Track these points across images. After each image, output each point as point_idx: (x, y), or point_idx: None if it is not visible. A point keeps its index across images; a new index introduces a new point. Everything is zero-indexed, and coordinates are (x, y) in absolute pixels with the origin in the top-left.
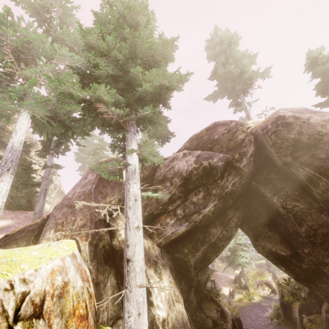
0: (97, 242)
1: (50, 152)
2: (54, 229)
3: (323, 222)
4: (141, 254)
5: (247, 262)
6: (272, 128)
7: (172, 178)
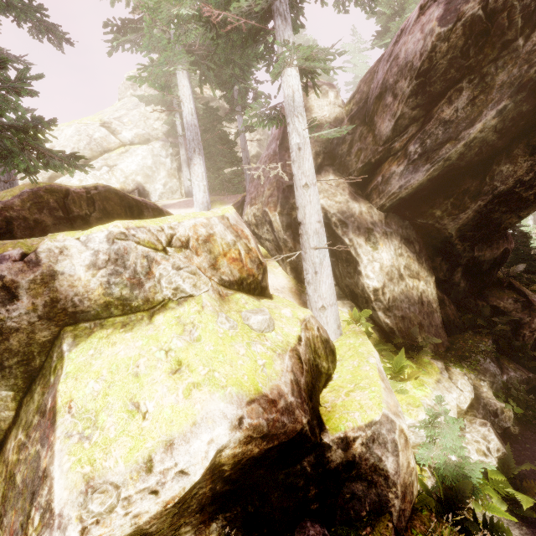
0: (289, 212)
1: (235, 111)
2: (250, 204)
3: None
4: (314, 216)
5: None
6: None
7: (395, 84)
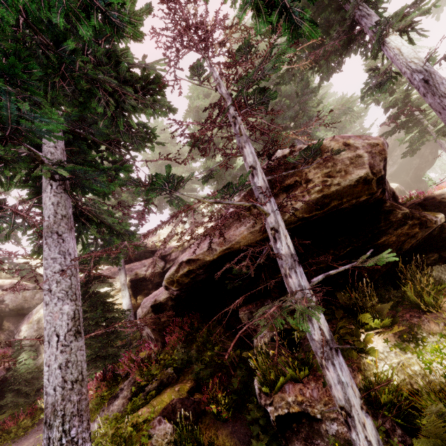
0: None
1: None
2: None
3: None
4: None
5: None
6: None
7: None
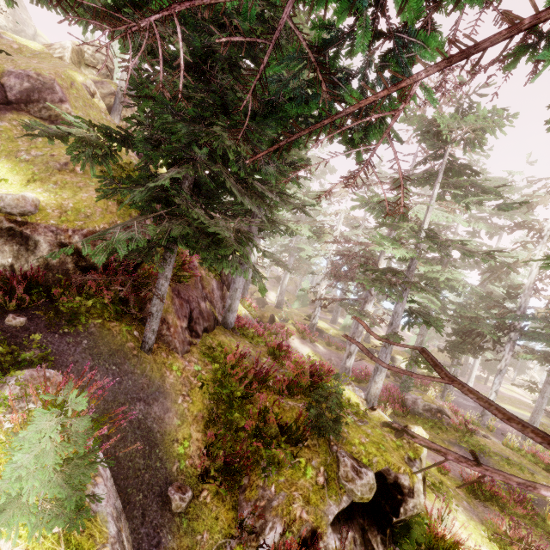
0: None
1: None
2: None
3: None
4: None
5: None
6: None
7: None
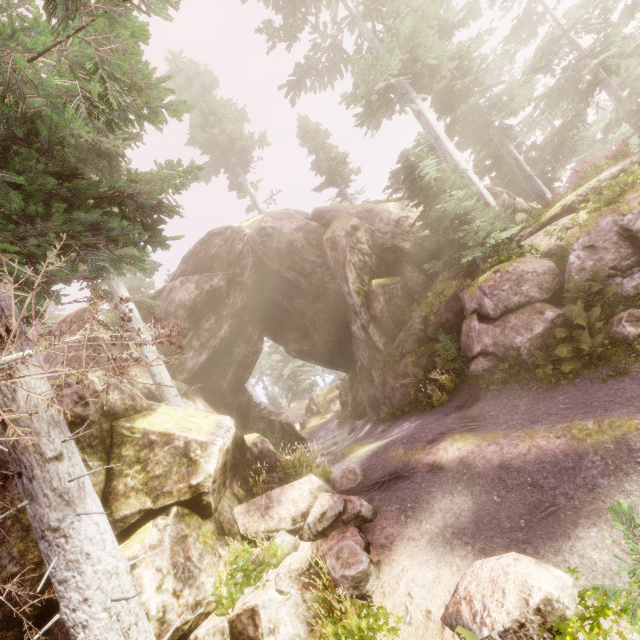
0: None
1: None
2: None
3: (316, 310)
4: (168, 378)
5: (314, 385)
6: (258, 240)
7: (176, 312)
